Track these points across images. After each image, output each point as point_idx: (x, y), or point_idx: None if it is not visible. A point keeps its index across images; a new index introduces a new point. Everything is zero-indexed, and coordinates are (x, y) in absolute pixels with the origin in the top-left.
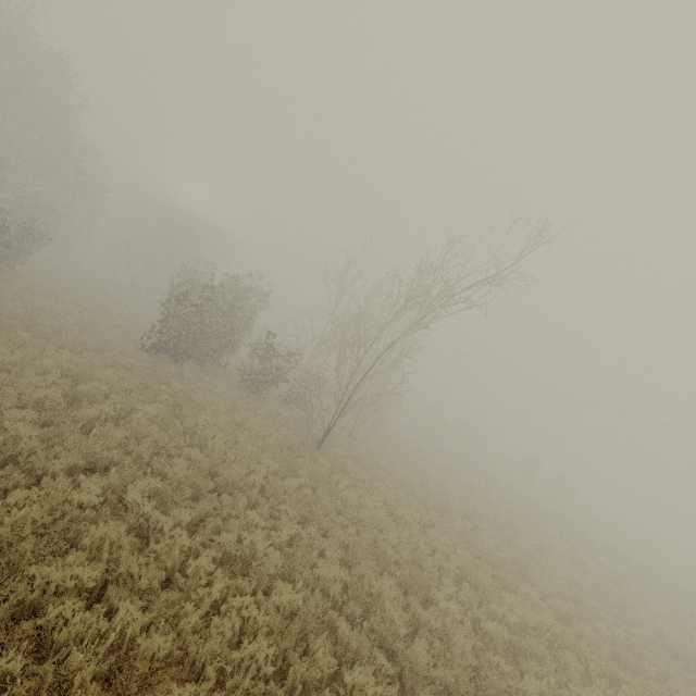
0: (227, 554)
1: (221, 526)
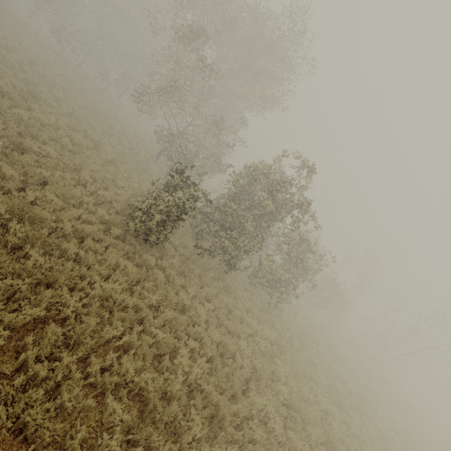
0: None
1: None
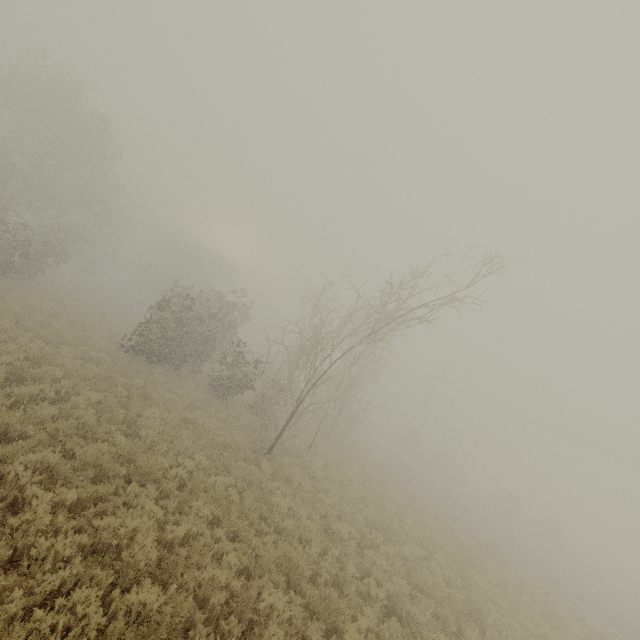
0: (103, 542)
1: (109, 512)
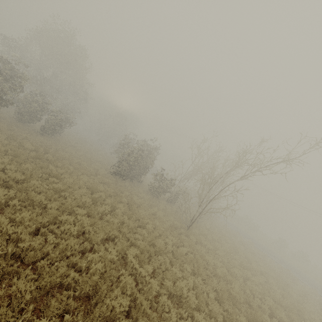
0: (169, 291)
1: (164, 276)
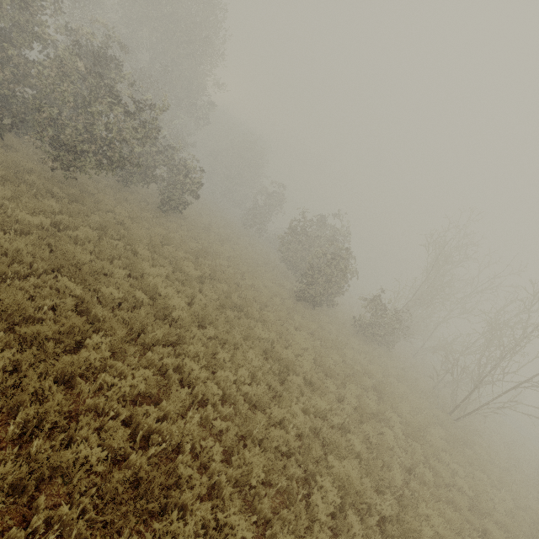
0: None
1: None
